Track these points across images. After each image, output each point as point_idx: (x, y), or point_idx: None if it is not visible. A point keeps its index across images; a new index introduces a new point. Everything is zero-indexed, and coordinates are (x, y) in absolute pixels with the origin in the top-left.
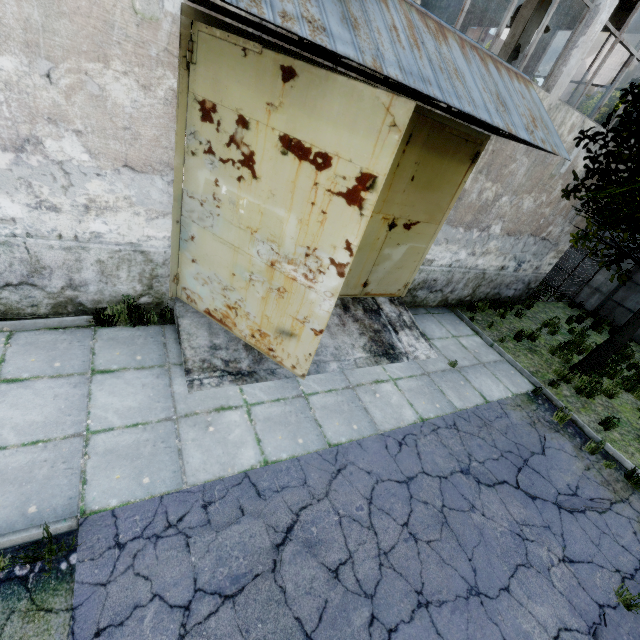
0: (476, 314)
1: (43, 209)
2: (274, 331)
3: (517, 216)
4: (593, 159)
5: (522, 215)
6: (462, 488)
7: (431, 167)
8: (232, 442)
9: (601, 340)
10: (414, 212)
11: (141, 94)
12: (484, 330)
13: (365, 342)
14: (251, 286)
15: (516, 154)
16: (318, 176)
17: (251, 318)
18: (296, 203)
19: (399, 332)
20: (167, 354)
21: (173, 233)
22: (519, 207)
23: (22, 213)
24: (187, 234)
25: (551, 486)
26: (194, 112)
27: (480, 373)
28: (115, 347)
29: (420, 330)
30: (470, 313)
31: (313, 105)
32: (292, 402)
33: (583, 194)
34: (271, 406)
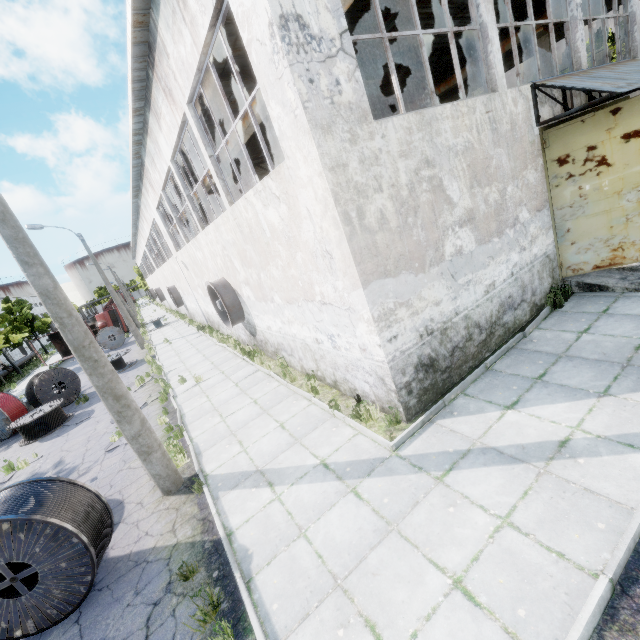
0: None
1: (521, 252)
2: None
3: None
4: None
5: None
6: None
7: None
8: None
9: None
10: None
11: (535, 174)
12: None
13: None
14: (629, 223)
15: None
16: None
17: (637, 243)
18: None
19: None
20: (606, 296)
21: (554, 237)
22: None
23: (517, 258)
24: (562, 232)
25: None
26: (553, 167)
27: None
28: (582, 307)
29: None
30: None
31: (638, 112)
32: None
33: None
34: None
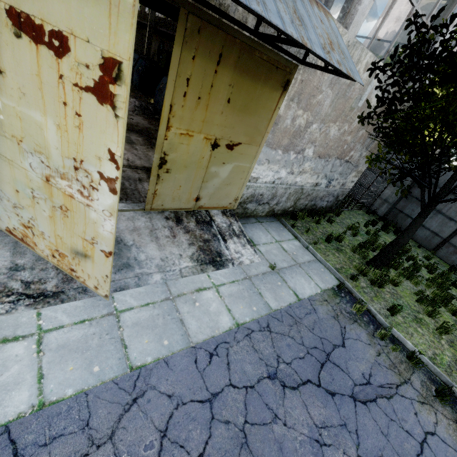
0: (297, 221)
1: None
2: (70, 251)
3: (326, 142)
4: (383, 90)
5: (330, 141)
6: (267, 396)
7: (246, 91)
8: (2, 384)
9: (388, 238)
10: (235, 134)
11: None
12: (302, 235)
13: (193, 252)
14: (36, 204)
15: (322, 86)
16: (60, 65)
17: (46, 238)
18: (48, 103)
19: (228, 240)
20: None
21: None
22: (327, 134)
23: None
24: None
25: (349, 378)
26: None
27: (296, 273)
28: None
29: (247, 238)
30: (292, 221)
31: None
32: (99, 322)
33: (376, 126)
34: (71, 330)
